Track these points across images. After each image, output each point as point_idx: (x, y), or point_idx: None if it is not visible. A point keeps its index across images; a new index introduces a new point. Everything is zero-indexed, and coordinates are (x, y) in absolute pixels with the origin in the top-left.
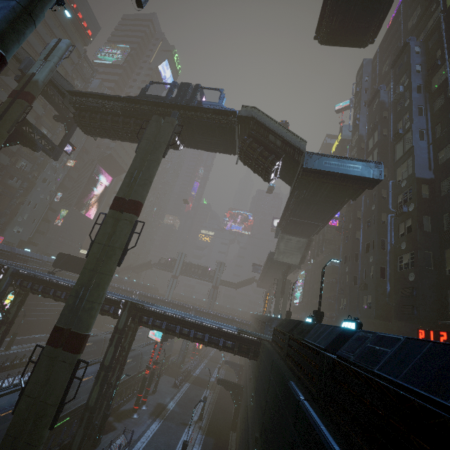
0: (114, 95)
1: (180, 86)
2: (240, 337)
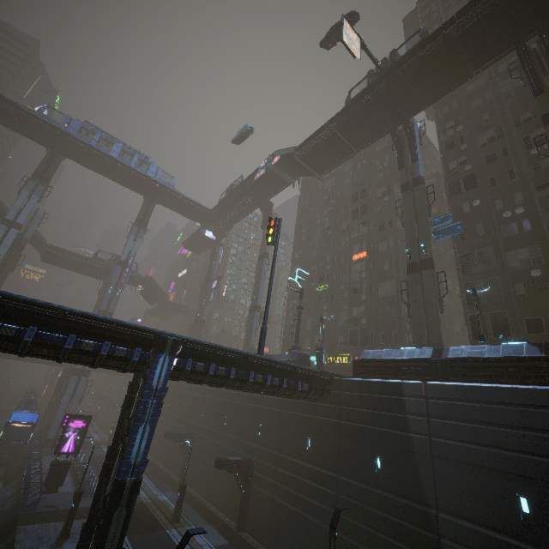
0: (80, 257)
1: (117, 257)
2: None
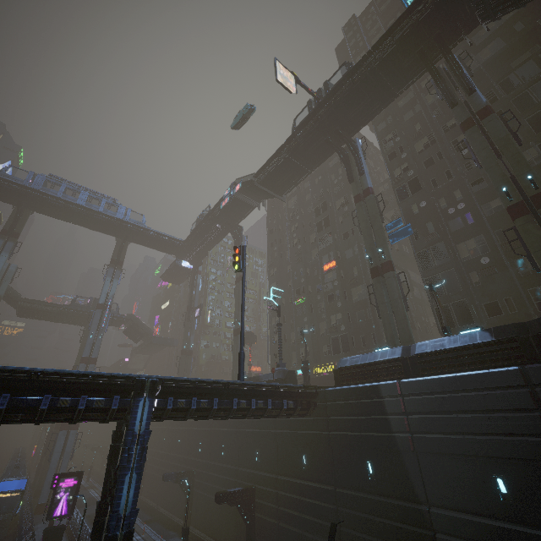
0: (57, 306)
1: (96, 301)
2: None
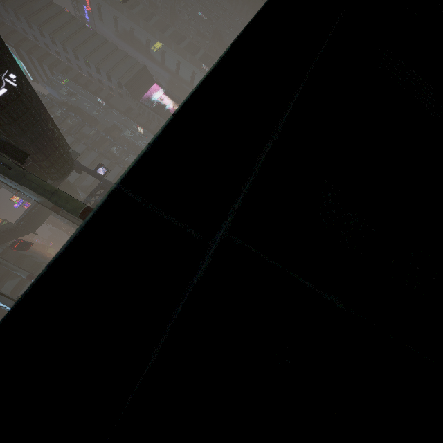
0: None
1: None
2: None
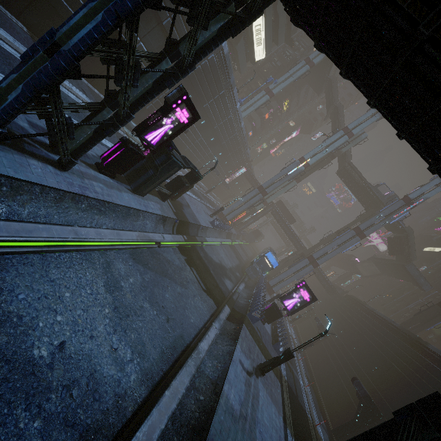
0: (365, 181)
1: (394, 196)
2: (332, 286)
